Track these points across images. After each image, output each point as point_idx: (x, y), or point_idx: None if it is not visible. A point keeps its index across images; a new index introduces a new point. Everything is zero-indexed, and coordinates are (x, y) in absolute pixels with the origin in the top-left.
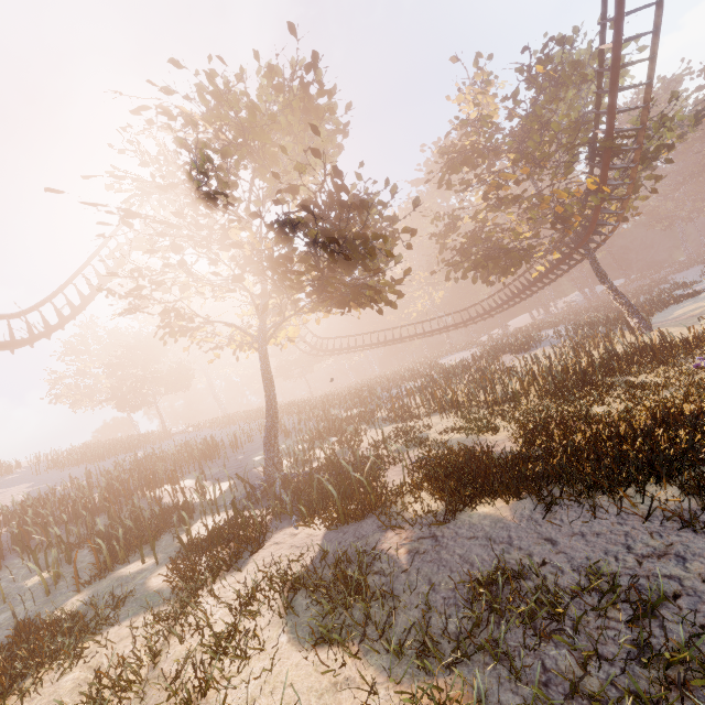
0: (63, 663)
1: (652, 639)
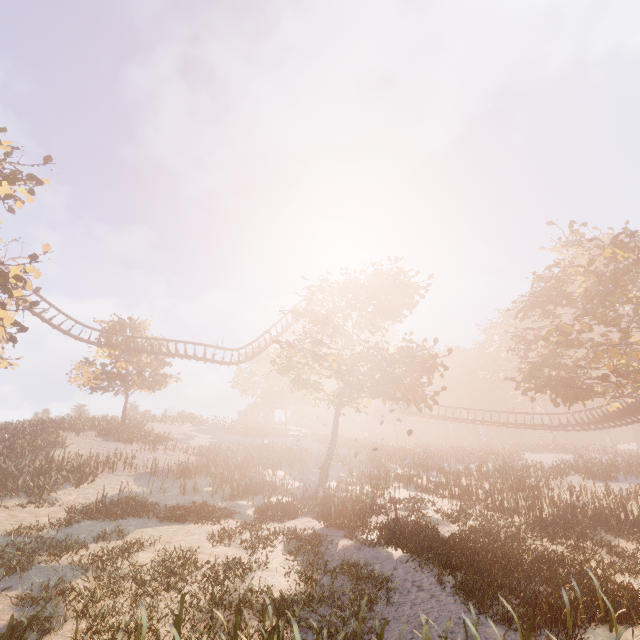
0: (214, 522)
1: (376, 594)
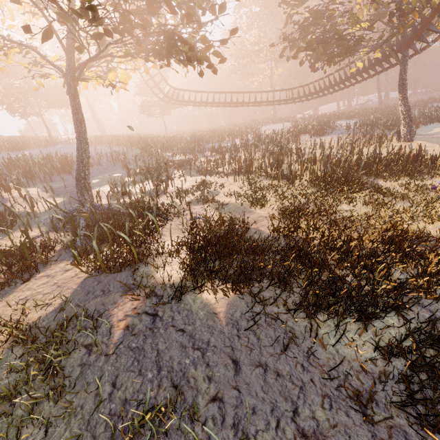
0: None
1: None
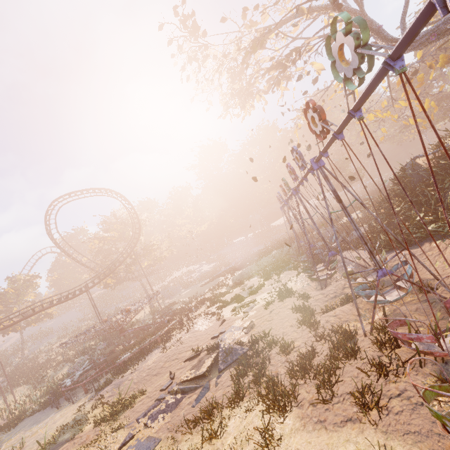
0: None
1: None
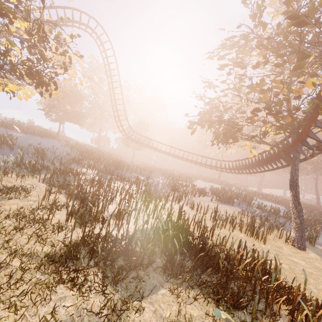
0: None
1: None
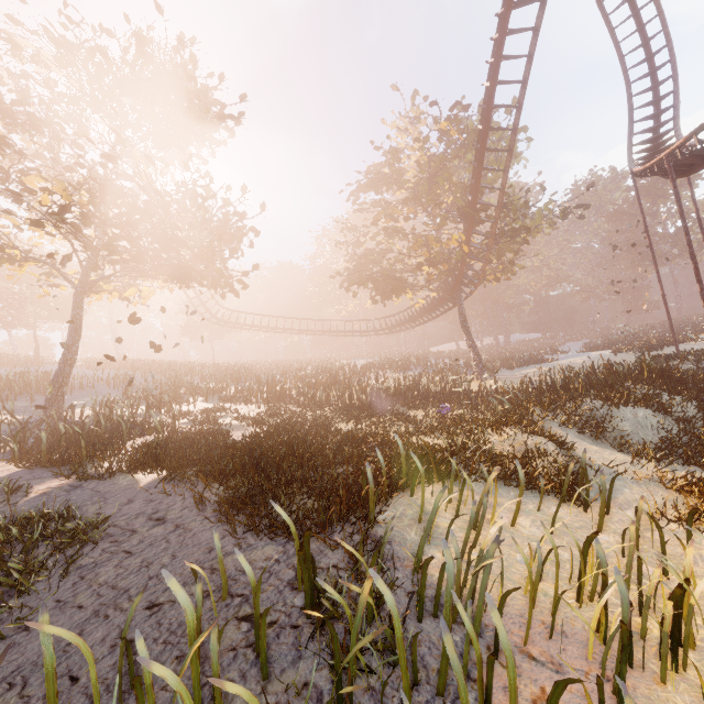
0: None
1: (52, 561)
